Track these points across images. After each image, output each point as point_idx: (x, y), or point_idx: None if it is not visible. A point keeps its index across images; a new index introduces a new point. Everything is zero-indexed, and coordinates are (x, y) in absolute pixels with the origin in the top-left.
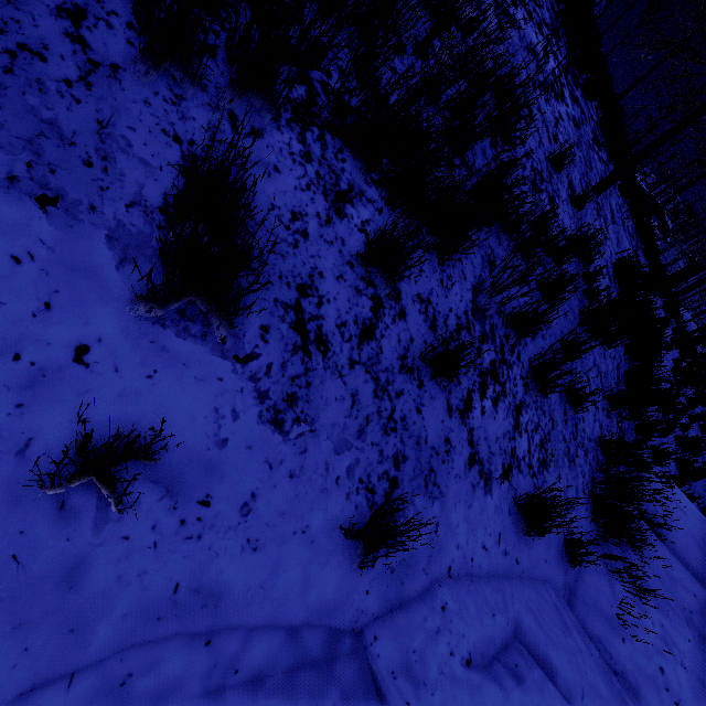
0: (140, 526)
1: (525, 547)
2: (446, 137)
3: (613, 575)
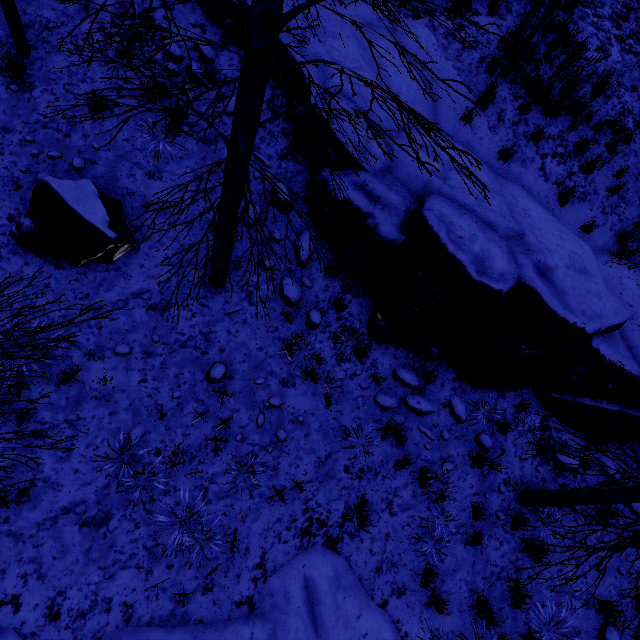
0: (467, 131)
1: (559, 210)
2: (562, 89)
3: (615, 260)
